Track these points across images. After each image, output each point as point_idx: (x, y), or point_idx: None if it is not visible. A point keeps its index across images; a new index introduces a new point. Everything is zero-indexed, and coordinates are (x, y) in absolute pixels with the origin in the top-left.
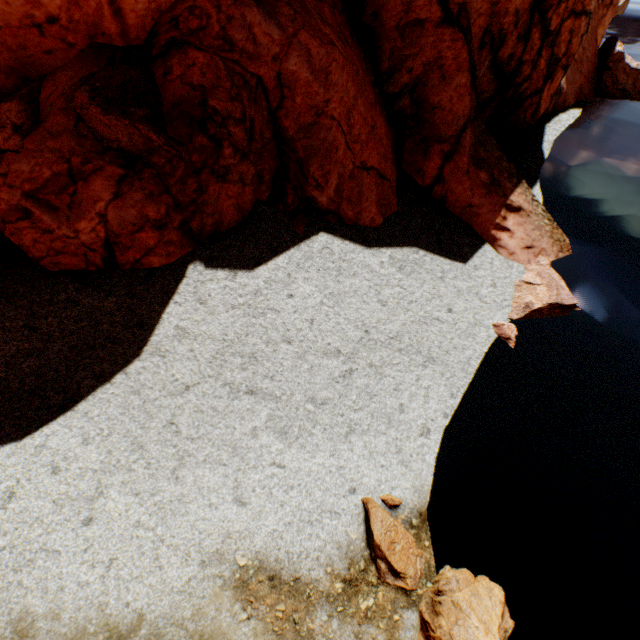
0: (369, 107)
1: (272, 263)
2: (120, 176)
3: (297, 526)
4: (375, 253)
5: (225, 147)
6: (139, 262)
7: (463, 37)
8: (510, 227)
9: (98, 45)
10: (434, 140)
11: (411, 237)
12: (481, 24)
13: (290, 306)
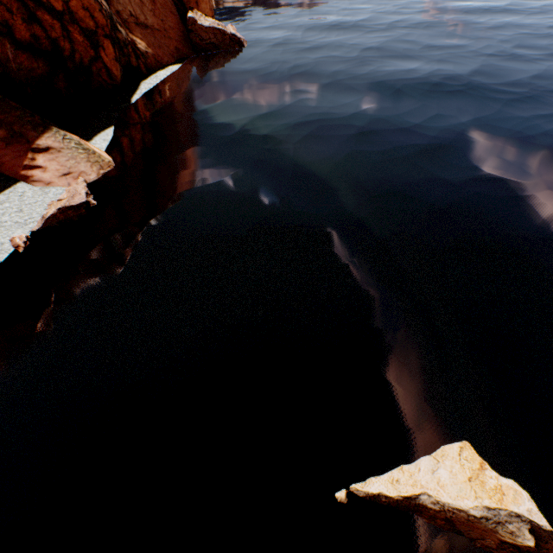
0: None
1: None
2: None
3: None
4: None
5: None
6: None
7: None
8: (42, 164)
9: None
10: None
11: None
12: None
13: None
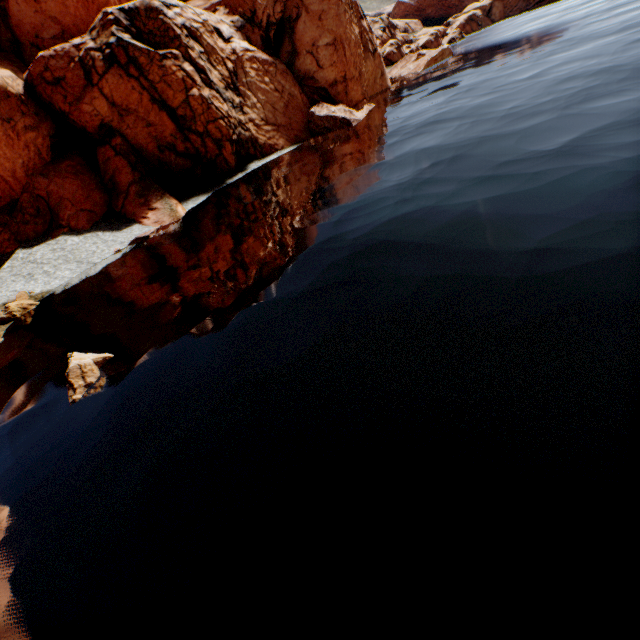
0: (89, 191)
1: (40, 245)
2: (3, 230)
3: (3, 297)
4: (79, 236)
5: (27, 215)
6: (6, 252)
7: (123, 157)
8: (150, 216)
9: (14, 200)
10: (121, 194)
11: (99, 229)
12: (154, 146)
13: (38, 254)
